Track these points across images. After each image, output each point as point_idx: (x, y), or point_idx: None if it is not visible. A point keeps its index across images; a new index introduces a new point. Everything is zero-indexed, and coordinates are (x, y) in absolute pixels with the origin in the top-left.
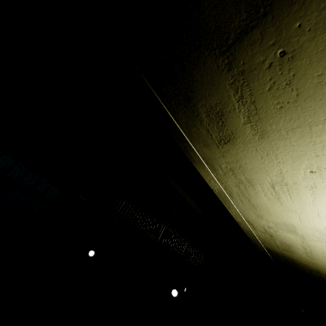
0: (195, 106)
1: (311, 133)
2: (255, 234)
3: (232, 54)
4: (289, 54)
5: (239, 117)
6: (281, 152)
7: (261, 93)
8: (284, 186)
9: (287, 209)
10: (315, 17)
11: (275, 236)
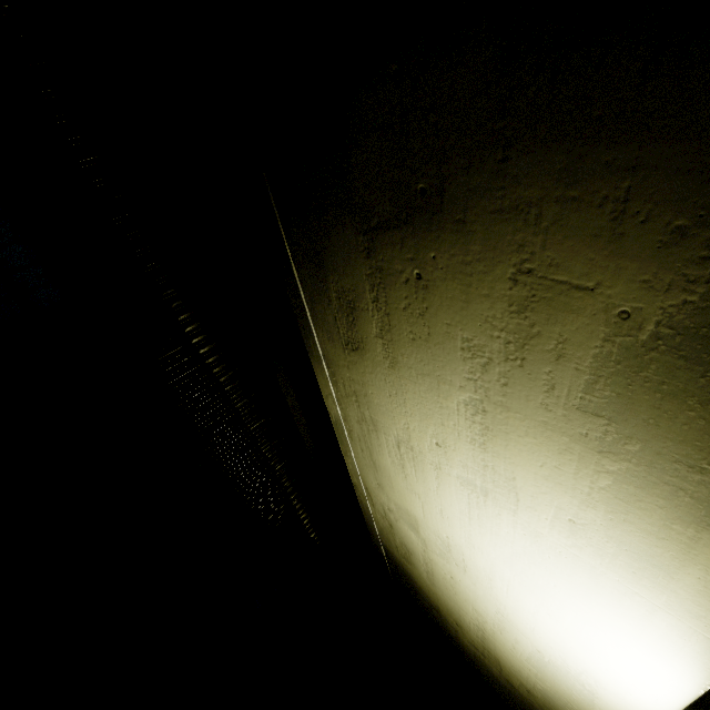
0: (326, 276)
1: (439, 390)
2: (373, 514)
3: (373, 241)
4: (424, 281)
5: (372, 324)
6: (411, 399)
7: (396, 308)
8: (411, 451)
9: (411, 488)
10: (447, 258)
11: (396, 528)
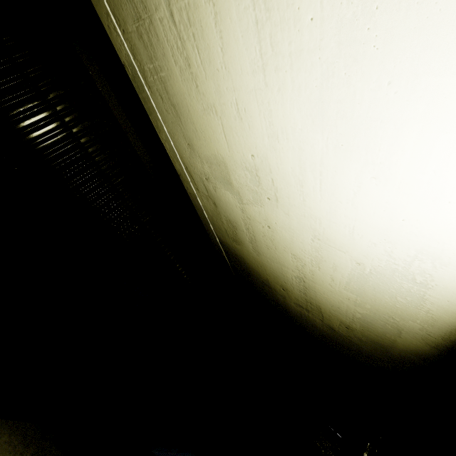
0: None
1: None
2: (202, 204)
3: None
4: None
5: None
6: None
7: None
8: (182, 1)
9: (206, 103)
10: None
11: (218, 203)
